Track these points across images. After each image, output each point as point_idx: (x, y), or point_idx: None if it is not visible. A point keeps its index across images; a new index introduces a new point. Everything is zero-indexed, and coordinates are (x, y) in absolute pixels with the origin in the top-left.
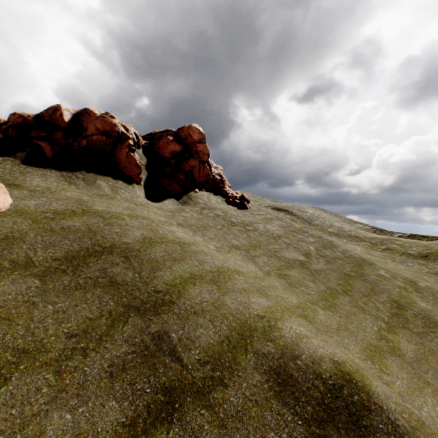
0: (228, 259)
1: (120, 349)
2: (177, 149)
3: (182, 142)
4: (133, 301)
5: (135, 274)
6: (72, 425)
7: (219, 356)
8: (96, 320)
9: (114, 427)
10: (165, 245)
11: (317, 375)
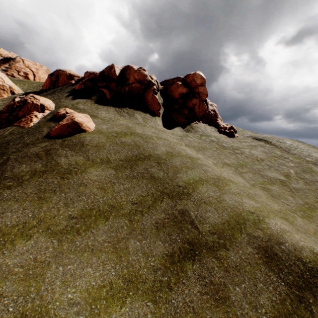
0: (223, 172)
1: (160, 215)
2: (184, 91)
3: (187, 85)
4: (165, 189)
5: (164, 174)
6: (140, 248)
7: (222, 231)
8: (145, 197)
9: (162, 254)
10: (180, 158)
11: (298, 258)
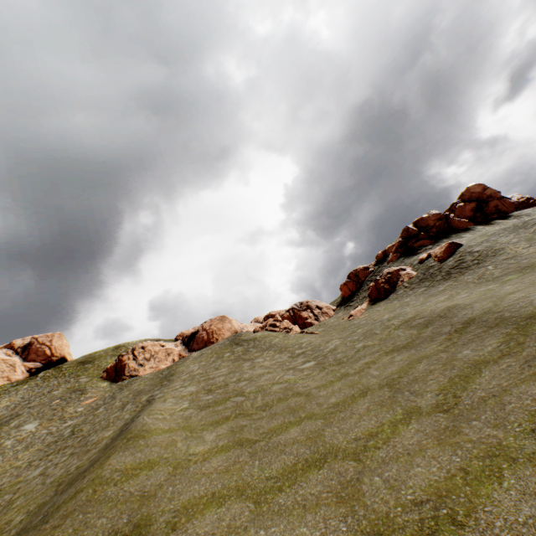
0: None
1: None
2: (472, 206)
3: (469, 201)
4: None
5: None
6: None
7: None
8: None
9: None
10: None
11: None
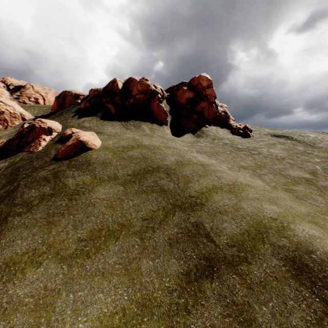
0: (239, 176)
1: (173, 230)
2: (190, 96)
3: (193, 89)
4: (176, 202)
5: (175, 185)
6: (154, 267)
7: (241, 242)
8: (156, 212)
9: (177, 273)
10: (191, 166)
11: None
